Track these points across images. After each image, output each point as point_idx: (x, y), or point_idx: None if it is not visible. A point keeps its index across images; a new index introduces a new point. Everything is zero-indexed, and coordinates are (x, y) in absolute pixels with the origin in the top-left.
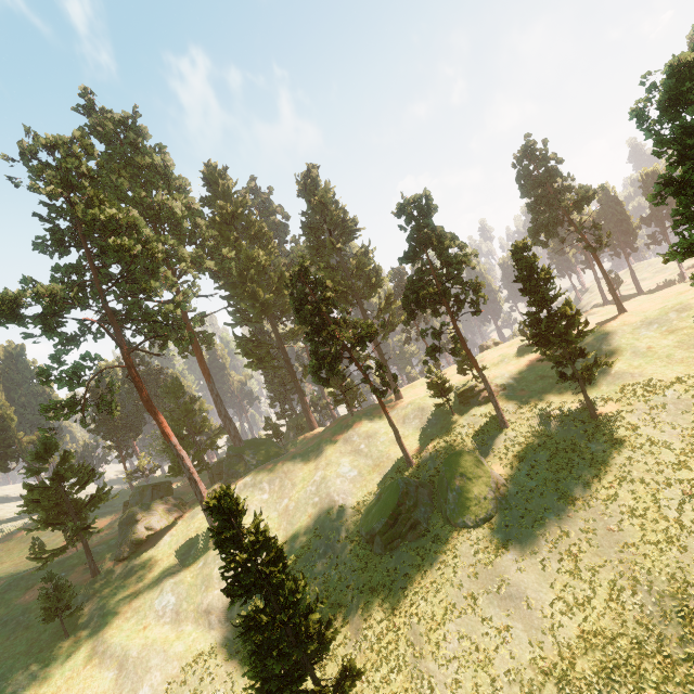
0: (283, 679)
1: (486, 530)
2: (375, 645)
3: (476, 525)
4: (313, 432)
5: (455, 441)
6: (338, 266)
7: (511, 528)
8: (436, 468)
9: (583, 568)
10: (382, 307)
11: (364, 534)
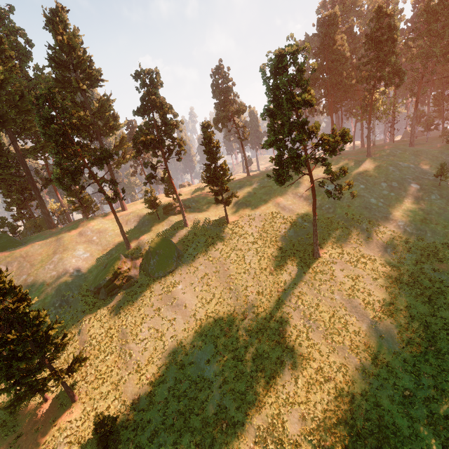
0: (26, 372)
1: (170, 277)
2: (97, 346)
3: (165, 275)
4: (52, 230)
5: (159, 234)
6: (82, 104)
7: (182, 275)
8: (145, 249)
9: (212, 288)
10: (117, 144)
11: (93, 288)
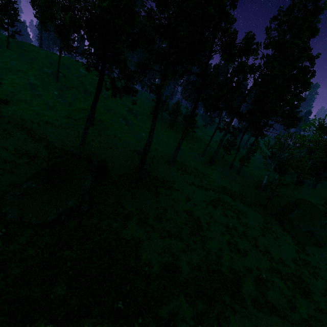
0: None
1: None
2: None
3: None
4: None
5: None
6: None
7: None
8: None
9: None
10: None
11: None
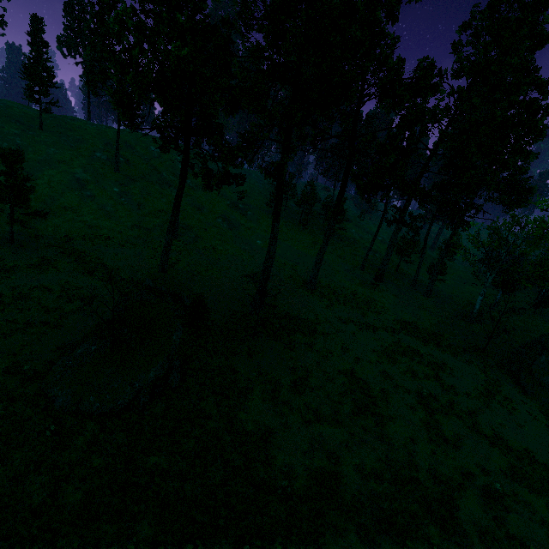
0: None
1: None
2: None
3: None
4: None
5: None
6: None
7: None
8: None
9: None
10: None
11: None
